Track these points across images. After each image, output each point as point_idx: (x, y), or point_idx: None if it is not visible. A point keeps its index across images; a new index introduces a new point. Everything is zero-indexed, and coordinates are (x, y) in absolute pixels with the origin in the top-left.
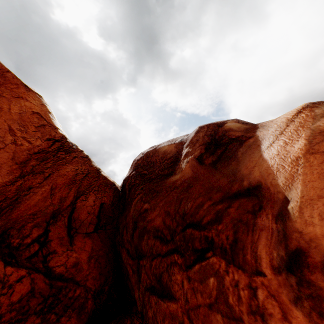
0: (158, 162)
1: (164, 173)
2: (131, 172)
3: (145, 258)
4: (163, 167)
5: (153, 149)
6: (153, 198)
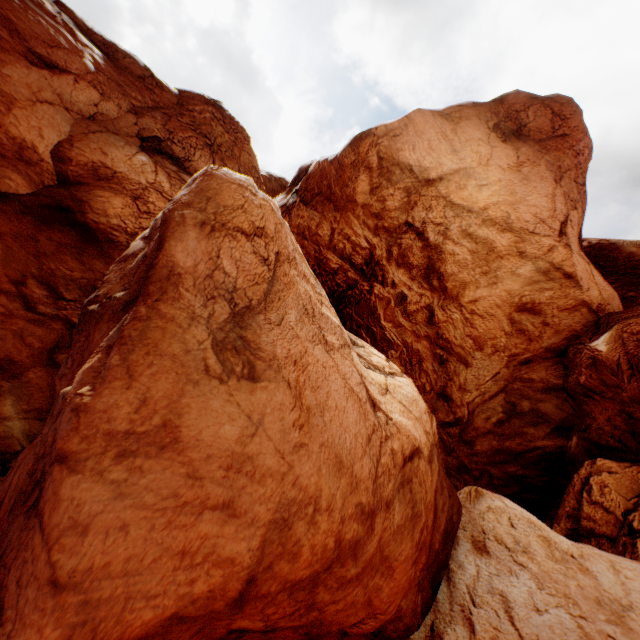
0: (620, 259)
1: (636, 273)
2: None
3: None
4: (630, 266)
5: (610, 244)
6: (639, 290)
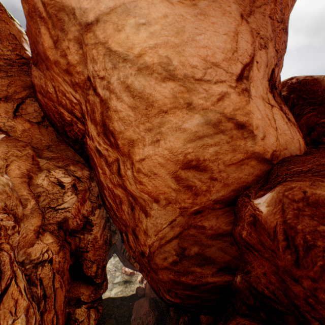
0: (319, 92)
1: None
2: (289, 93)
3: (324, 145)
4: None
5: (313, 80)
6: None
